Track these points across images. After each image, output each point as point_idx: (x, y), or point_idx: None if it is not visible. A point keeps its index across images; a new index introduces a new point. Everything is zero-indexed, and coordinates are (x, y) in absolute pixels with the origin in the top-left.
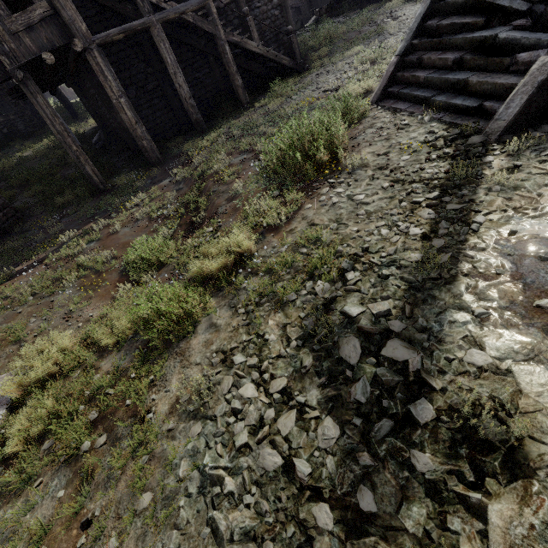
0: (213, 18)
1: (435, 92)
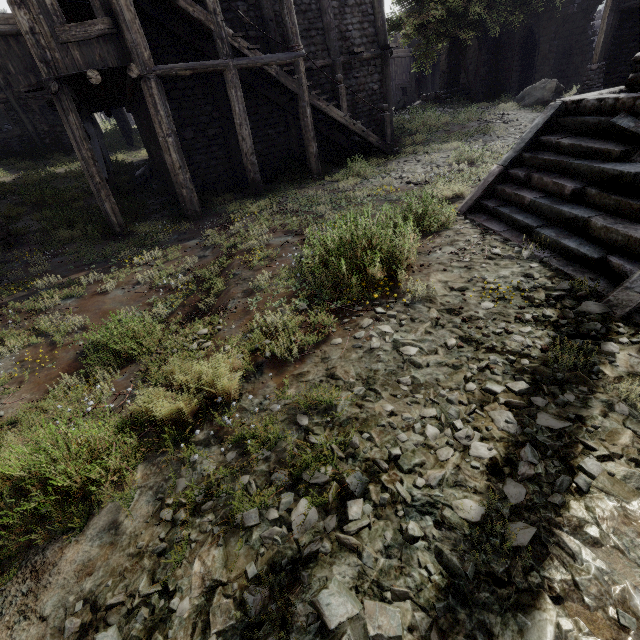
0: (300, 77)
1: (542, 222)
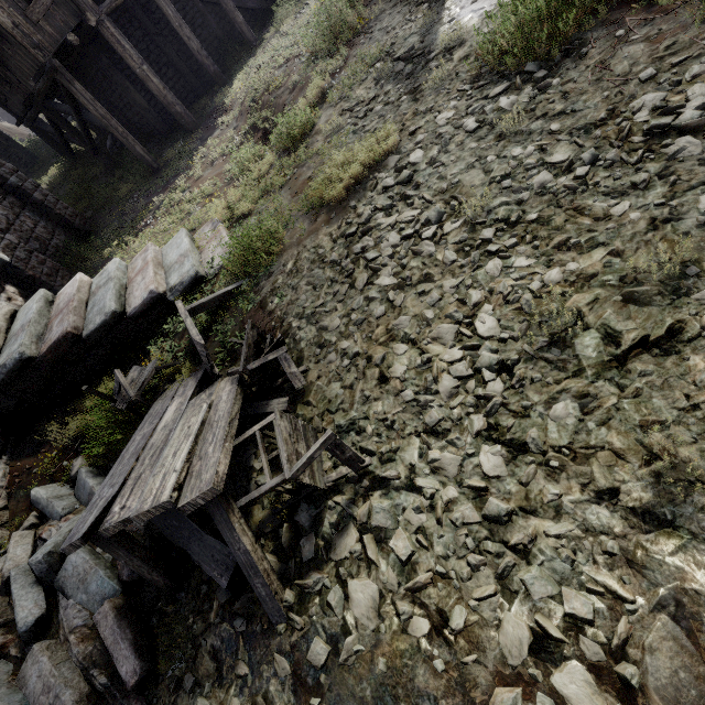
0: None
1: None
